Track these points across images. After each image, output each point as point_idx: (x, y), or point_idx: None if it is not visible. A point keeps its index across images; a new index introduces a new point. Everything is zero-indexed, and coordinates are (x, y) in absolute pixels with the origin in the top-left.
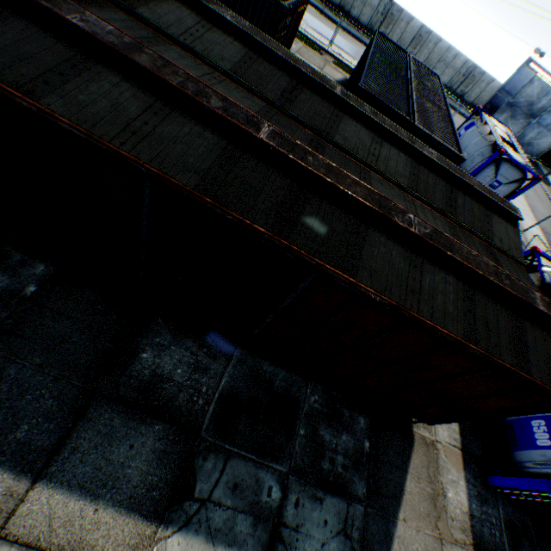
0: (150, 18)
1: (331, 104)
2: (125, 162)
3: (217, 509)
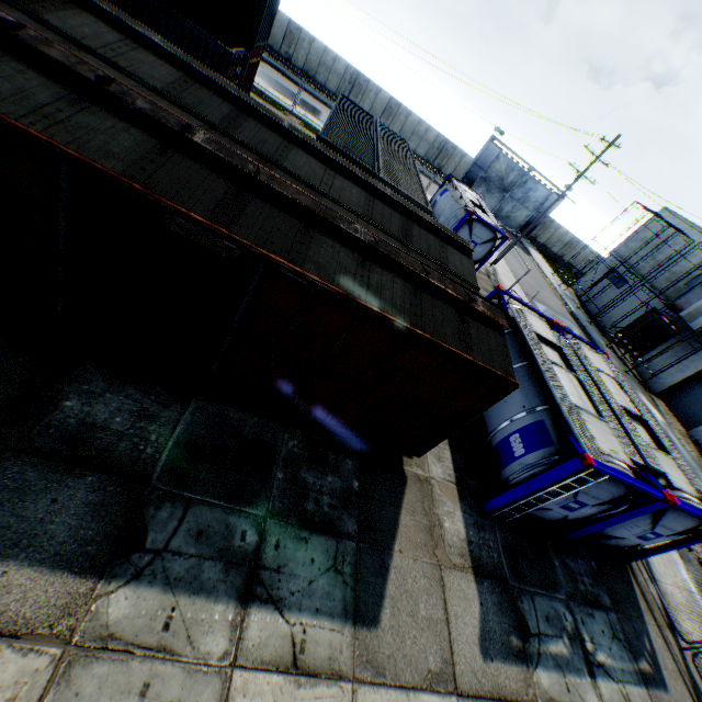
0: (60, 27)
1: (280, 136)
2: (37, 142)
3: (177, 558)
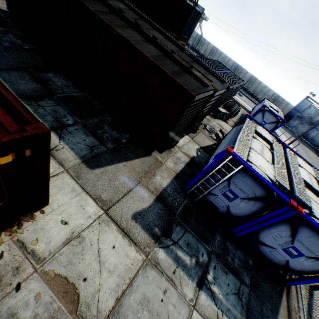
0: None
1: (153, 28)
2: None
3: (43, 110)
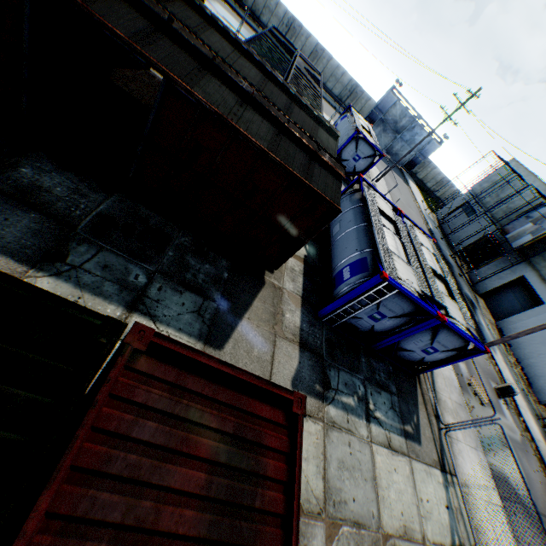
0: None
1: (202, 19)
2: None
3: (87, 274)
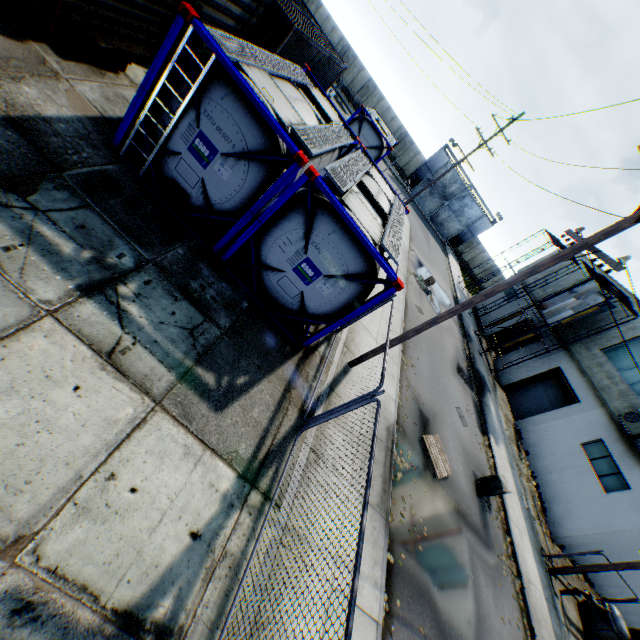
0: None
1: None
2: None
3: None
